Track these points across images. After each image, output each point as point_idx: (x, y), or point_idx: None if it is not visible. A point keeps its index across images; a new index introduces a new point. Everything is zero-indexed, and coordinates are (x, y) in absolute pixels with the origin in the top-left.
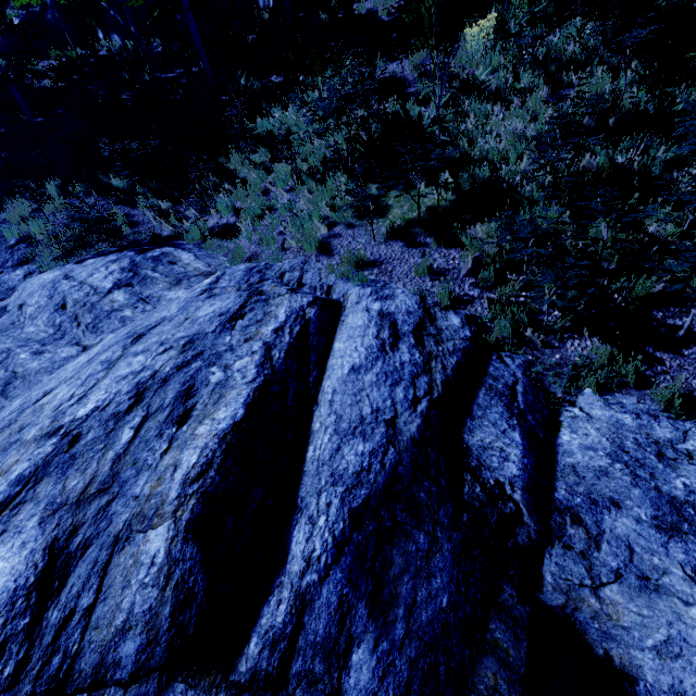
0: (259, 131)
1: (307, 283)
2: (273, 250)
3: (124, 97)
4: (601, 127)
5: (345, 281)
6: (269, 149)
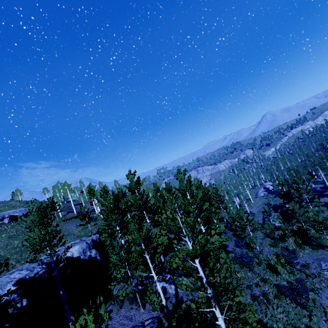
0: None
1: None
2: None
3: None
4: (273, 269)
5: None
6: None
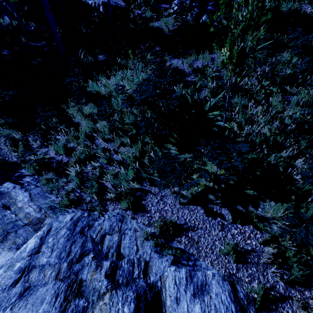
0: (90, 89)
1: (125, 254)
2: (95, 198)
3: (5, 53)
4: None
5: (159, 253)
6: (96, 106)
